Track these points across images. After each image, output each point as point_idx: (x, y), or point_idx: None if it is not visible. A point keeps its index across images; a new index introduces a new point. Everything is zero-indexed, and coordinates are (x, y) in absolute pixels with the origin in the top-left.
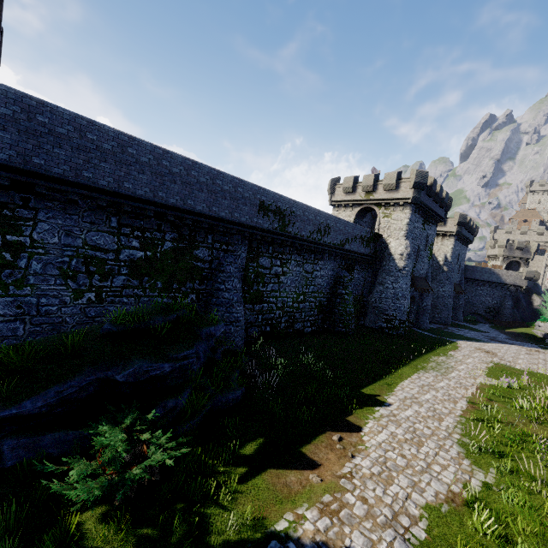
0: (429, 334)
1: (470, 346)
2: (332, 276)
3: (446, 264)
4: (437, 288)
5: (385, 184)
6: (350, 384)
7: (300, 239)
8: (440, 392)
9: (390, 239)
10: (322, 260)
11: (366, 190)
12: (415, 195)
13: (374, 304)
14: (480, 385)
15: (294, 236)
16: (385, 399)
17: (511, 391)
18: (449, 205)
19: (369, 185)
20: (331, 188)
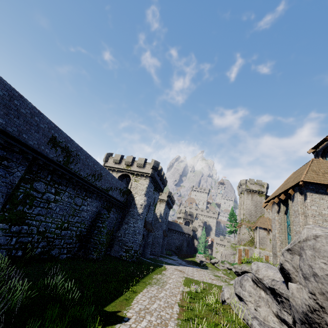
0: (150, 261)
1: (172, 267)
2: (95, 212)
3: (161, 217)
4: (155, 231)
5: (138, 163)
6: (95, 303)
7: (78, 176)
8: (162, 301)
9: (136, 195)
10: (90, 198)
11: (127, 164)
12: (153, 172)
13: (120, 238)
14: (182, 292)
15: (74, 173)
16: (125, 314)
17: (197, 294)
18: (166, 184)
19: (129, 161)
20: (106, 158)
